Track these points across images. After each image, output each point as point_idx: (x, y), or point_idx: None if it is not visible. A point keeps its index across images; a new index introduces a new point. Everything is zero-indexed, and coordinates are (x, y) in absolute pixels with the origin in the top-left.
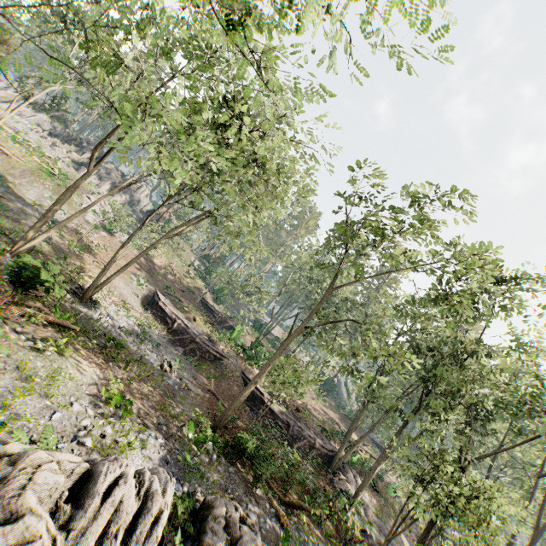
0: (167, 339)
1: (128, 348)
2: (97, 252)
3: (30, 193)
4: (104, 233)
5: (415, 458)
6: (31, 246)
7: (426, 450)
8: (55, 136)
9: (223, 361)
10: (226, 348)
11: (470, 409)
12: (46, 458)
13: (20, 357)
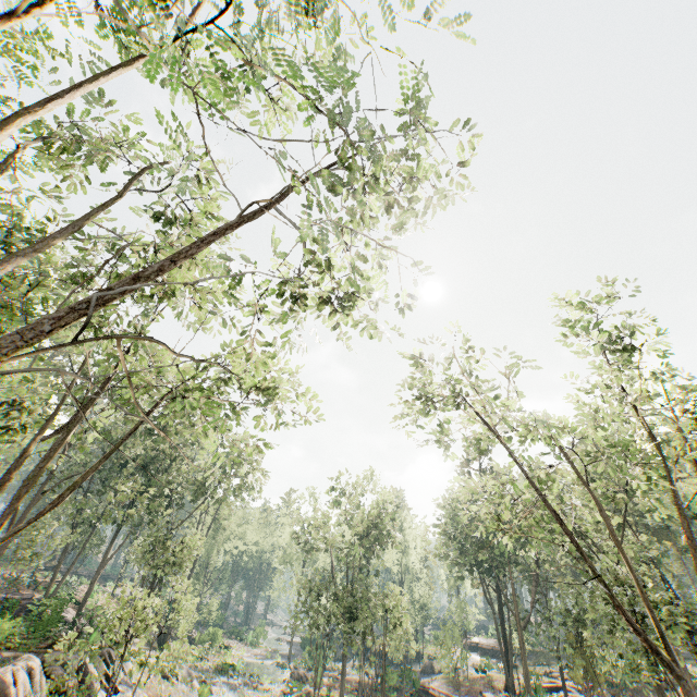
0: None
1: None
2: None
3: None
4: None
5: (148, 548)
6: None
7: (156, 539)
8: None
9: None
10: None
11: (171, 496)
12: None
13: None
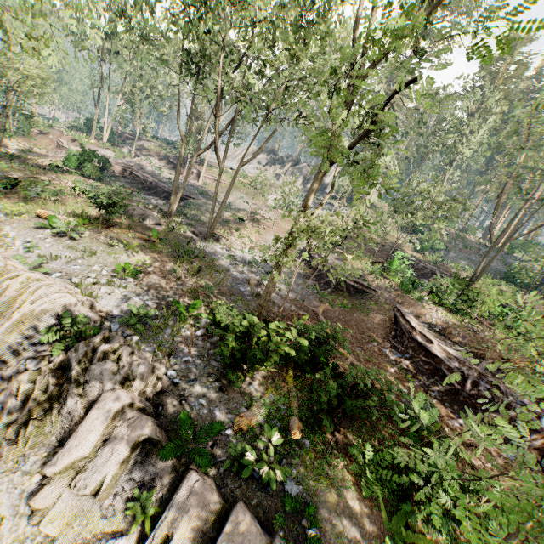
0: (302, 275)
1: (202, 258)
2: (264, 222)
3: (229, 199)
4: (280, 210)
5: None
6: (175, 209)
7: None
8: (266, 165)
9: (367, 293)
10: (376, 280)
11: None
12: (4, 261)
13: (92, 245)
